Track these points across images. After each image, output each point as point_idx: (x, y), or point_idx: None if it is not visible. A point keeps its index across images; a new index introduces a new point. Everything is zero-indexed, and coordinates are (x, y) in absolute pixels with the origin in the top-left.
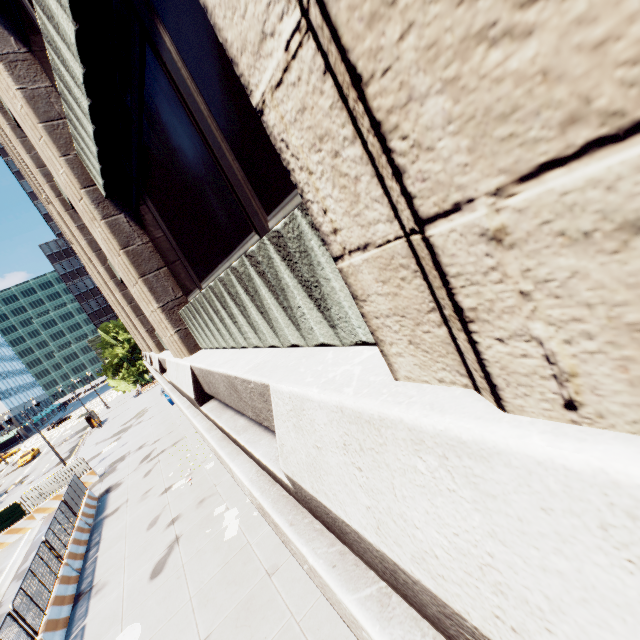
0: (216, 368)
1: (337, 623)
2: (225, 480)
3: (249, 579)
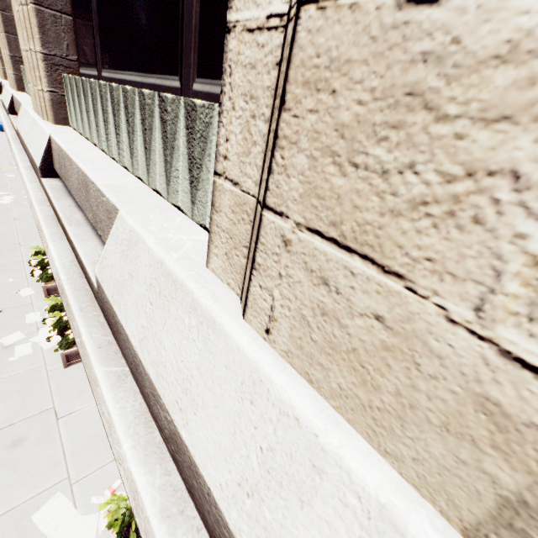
0: (18, 97)
1: (35, 237)
2: (16, 185)
3: (3, 217)
